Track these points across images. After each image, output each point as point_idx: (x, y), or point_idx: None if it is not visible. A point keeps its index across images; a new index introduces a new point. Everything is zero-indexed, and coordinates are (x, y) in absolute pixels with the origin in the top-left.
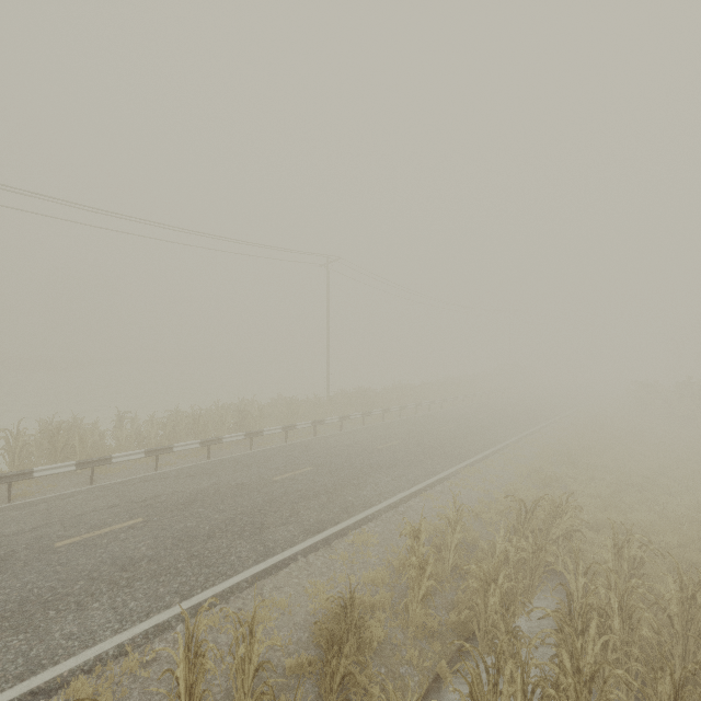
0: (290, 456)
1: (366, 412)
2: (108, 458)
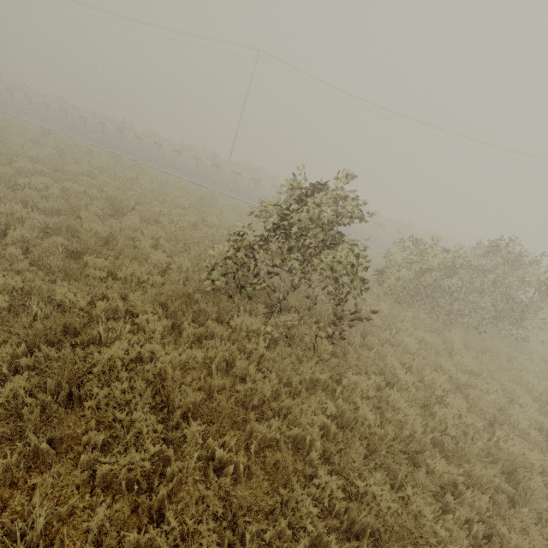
0: (88, 129)
1: (176, 150)
2: (50, 104)
